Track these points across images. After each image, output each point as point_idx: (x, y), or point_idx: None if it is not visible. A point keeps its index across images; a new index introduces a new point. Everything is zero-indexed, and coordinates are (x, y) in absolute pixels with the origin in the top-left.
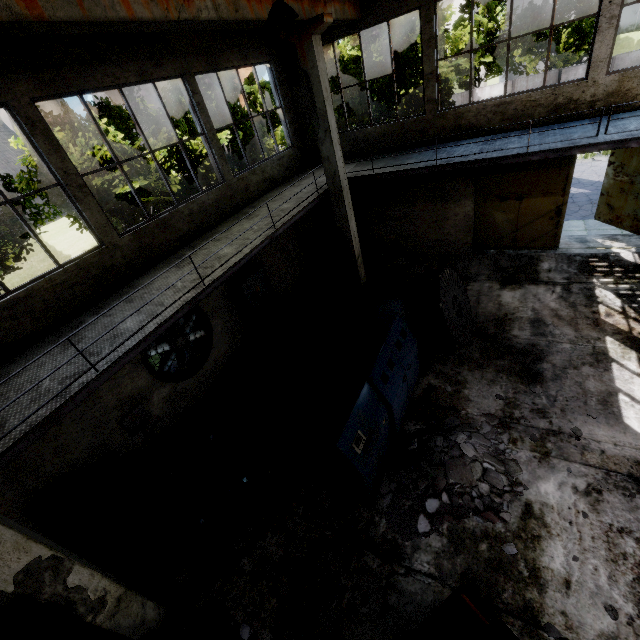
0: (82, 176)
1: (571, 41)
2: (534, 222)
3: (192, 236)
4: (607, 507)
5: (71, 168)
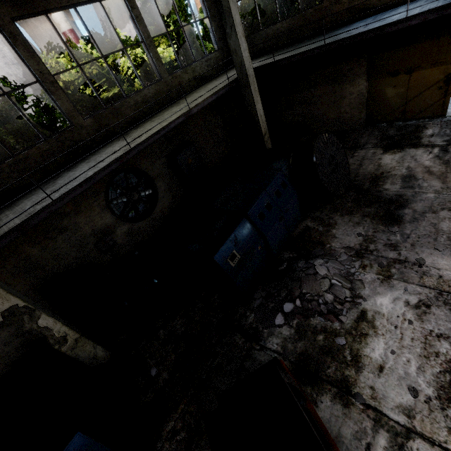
0: (53, 75)
1: None
2: (423, 93)
3: (138, 120)
4: (432, 318)
5: (44, 69)
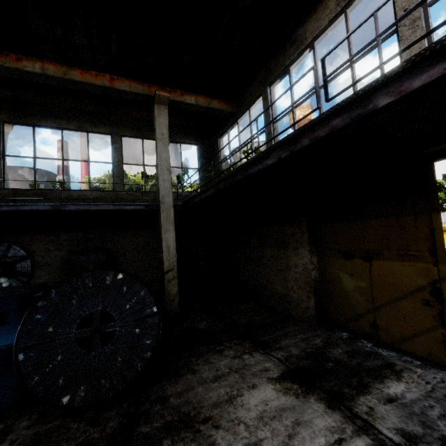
0: (6, 155)
1: None
2: (398, 302)
3: None
4: None
5: None
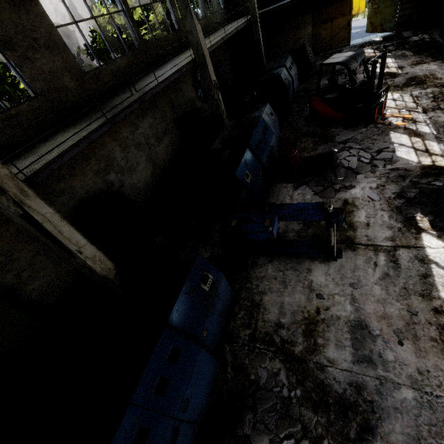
0: None
1: None
2: (339, 33)
3: None
4: None
5: None
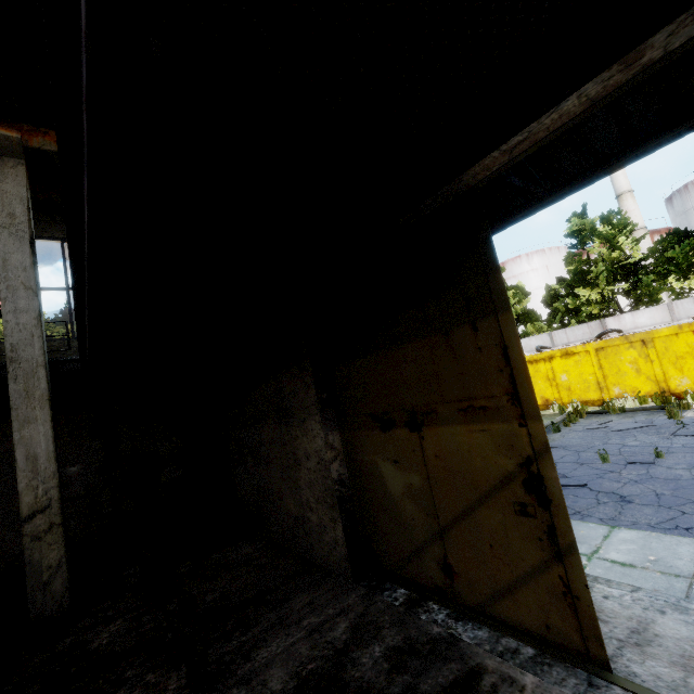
0: None
1: None
2: (476, 512)
3: None
4: None
5: None
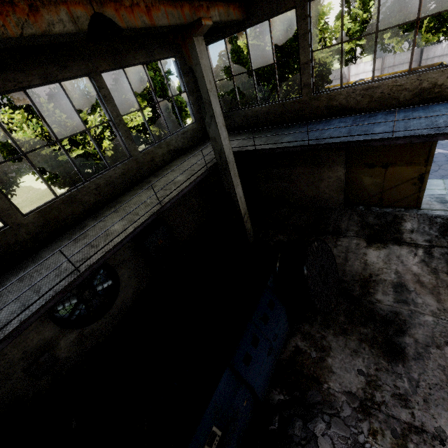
0: None
1: (431, 25)
2: (398, 186)
3: (99, 205)
4: None
5: None
